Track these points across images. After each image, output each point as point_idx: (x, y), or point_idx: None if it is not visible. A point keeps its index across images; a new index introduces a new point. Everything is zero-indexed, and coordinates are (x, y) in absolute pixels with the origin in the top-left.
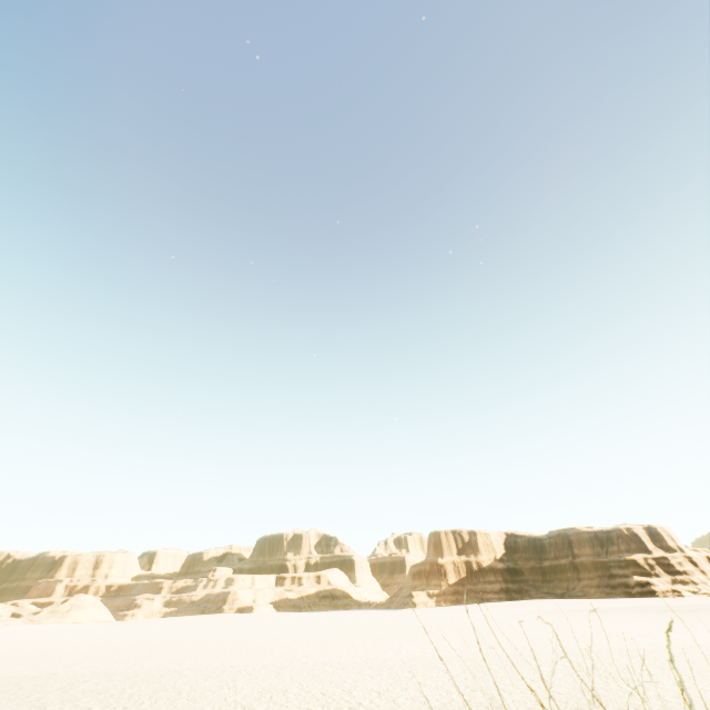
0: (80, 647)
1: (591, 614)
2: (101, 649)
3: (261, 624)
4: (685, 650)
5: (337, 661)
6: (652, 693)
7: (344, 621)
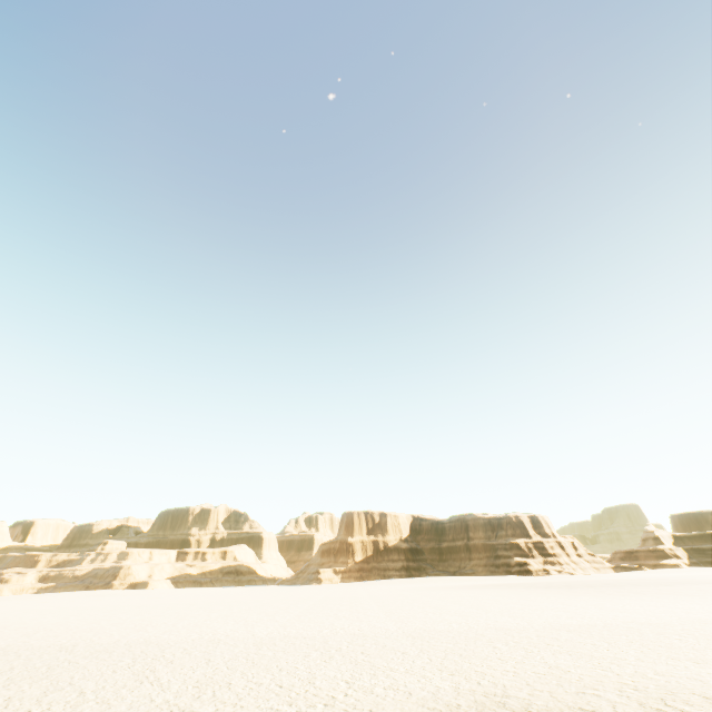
0: None
1: (488, 589)
2: None
3: (159, 600)
4: (605, 624)
5: (272, 643)
6: (631, 671)
7: (253, 597)
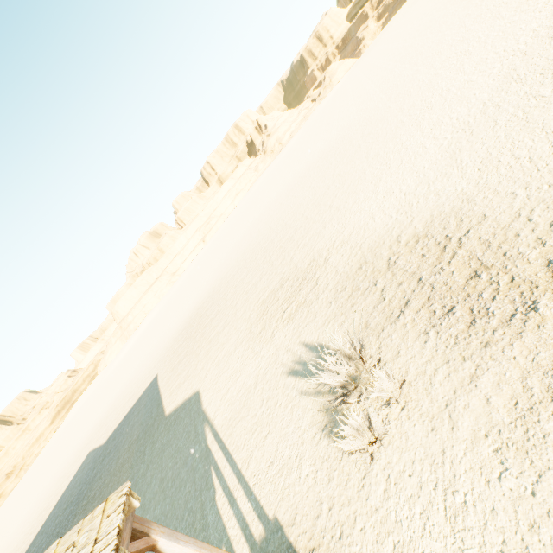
0: (338, 138)
1: None
2: (345, 139)
3: None
4: None
5: (442, 121)
6: None
7: None
